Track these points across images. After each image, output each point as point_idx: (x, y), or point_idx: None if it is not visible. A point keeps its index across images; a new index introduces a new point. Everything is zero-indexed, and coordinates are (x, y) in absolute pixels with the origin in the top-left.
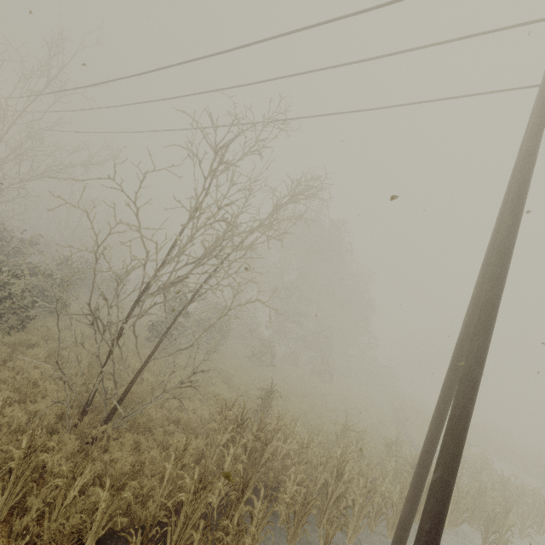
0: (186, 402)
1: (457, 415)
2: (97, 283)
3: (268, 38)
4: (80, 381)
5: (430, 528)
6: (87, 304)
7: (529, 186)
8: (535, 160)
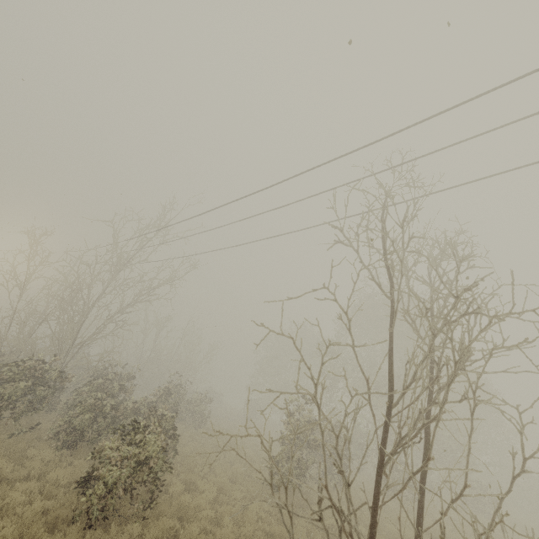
0: None
1: None
2: (183, 409)
3: (434, 115)
4: None
5: None
6: (323, 487)
7: None
8: None
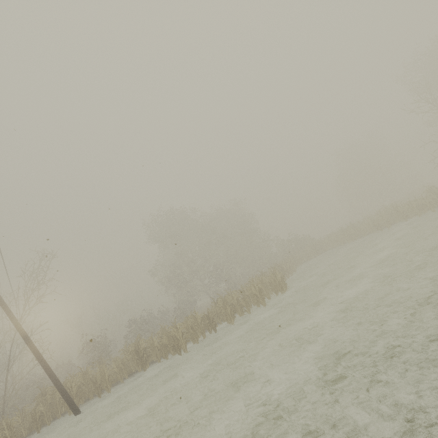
0: None
1: None
2: None
3: None
4: None
5: None
6: None
7: None
8: None
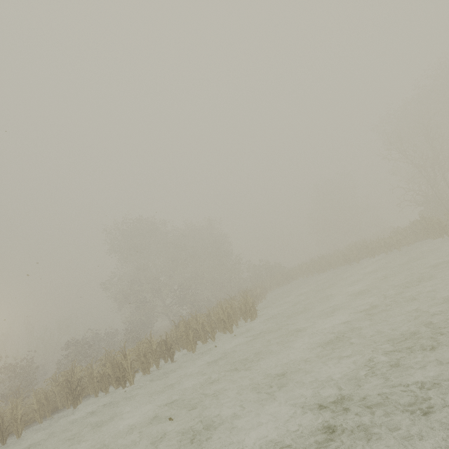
0: None
1: None
2: None
3: None
4: None
5: None
6: None
7: None
8: None
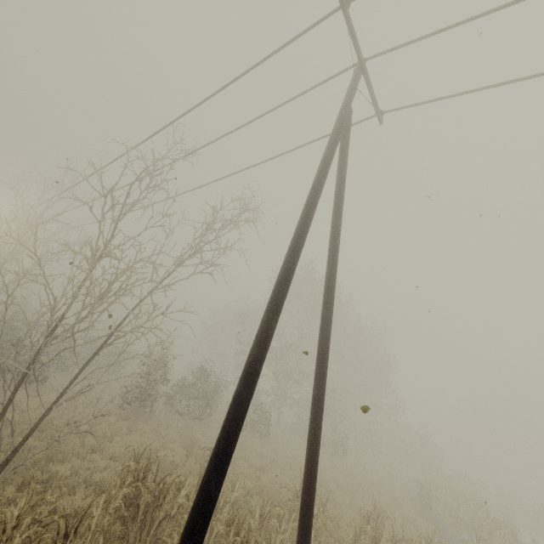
0: (116, 463)
1: (231, 403)
2: (96, 358)
3: (166, 125)
4: (4, 440)
5: (181, 543)
6: None
7: (320, 183)
8: (326, 163)
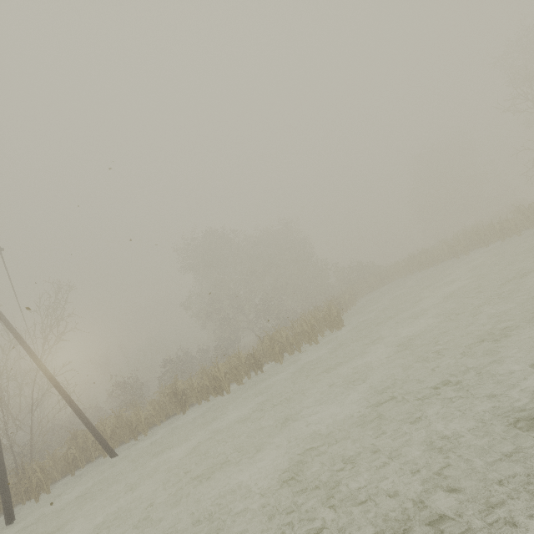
0: None
1: None
2: None
3: None
4: None
5: None
6: None
7: None
8: None
